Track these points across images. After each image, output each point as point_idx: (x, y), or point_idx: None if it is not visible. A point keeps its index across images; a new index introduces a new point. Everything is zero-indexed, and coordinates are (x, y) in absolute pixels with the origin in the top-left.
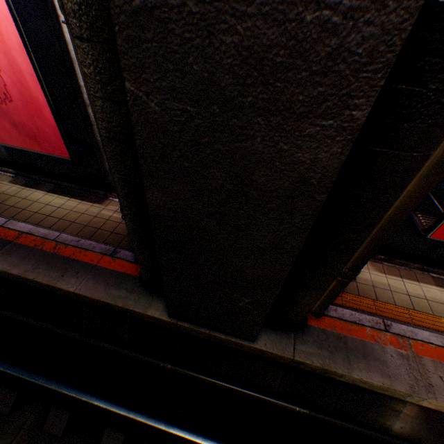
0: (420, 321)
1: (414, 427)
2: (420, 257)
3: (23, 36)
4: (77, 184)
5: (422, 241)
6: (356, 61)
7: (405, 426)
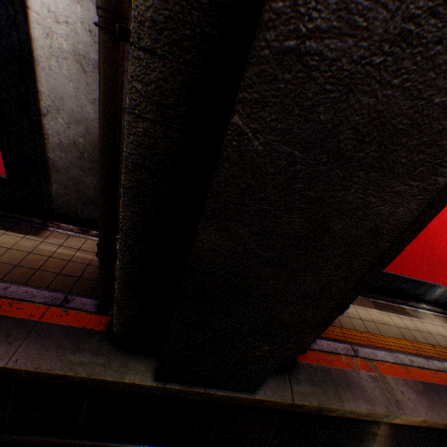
0: (375, 342)
1: (386, 446)
2: None
3: None
4: None
5: None
6: None
7: (380, 446)
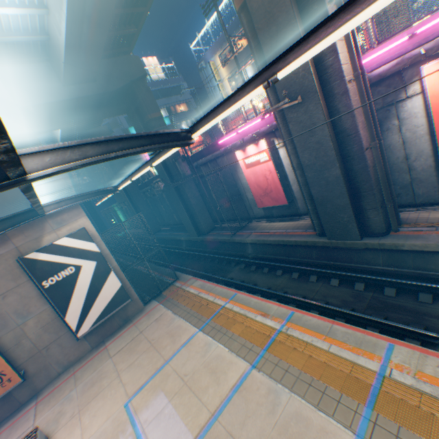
0: None
1: None
2: None
3: (277, 174)
4: (287, 217)
5: None
6: (332, 161)
7: None
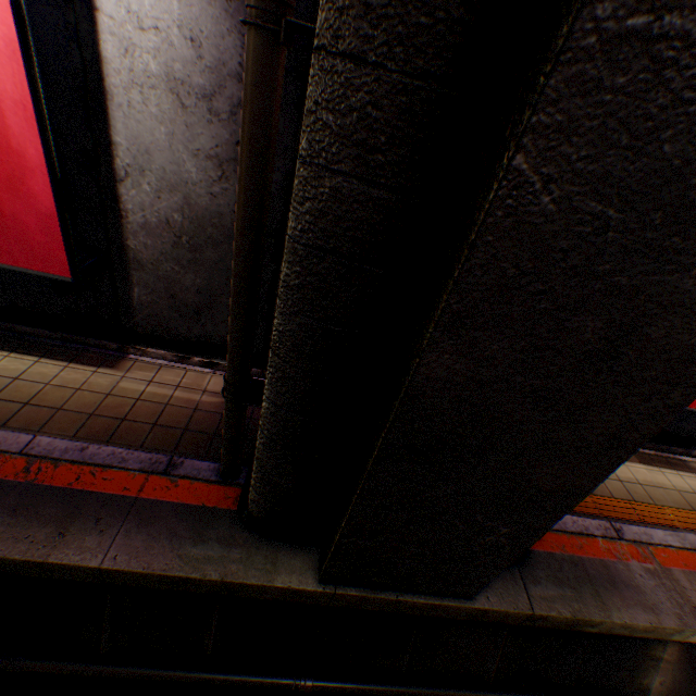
0: (647, 516)
1: (675, 677)
2: None
3: (22, 26)
4: (53, 328)
5: None
6: None
7: (665, 679)
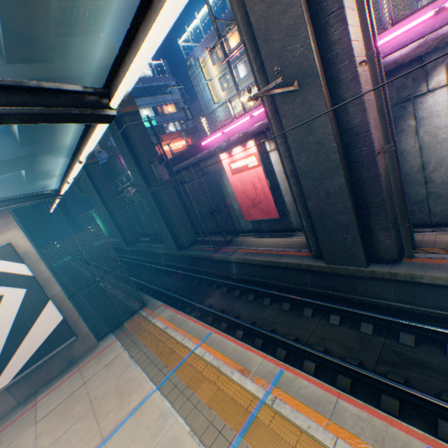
0: None
1: None
2: None
3: (267, 182)
4: (279, 232)
5: None
6: (335, 167)
7: None
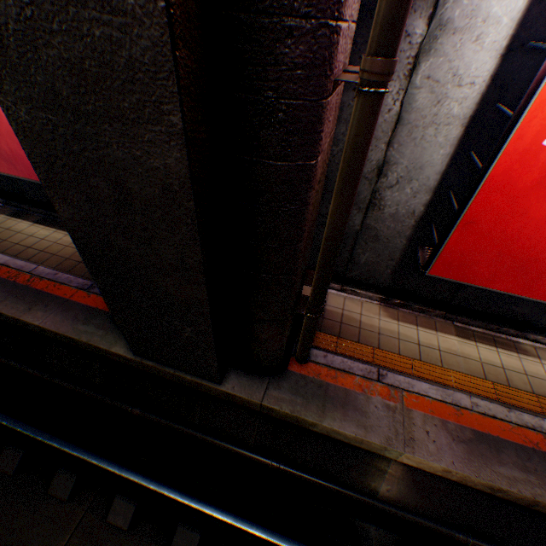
0: (423, 373)
1: (402, 491)
2: (443, 302)
3: None
4: None
5: (440, 283)
6: (149, 70)
7: (392, 489)
